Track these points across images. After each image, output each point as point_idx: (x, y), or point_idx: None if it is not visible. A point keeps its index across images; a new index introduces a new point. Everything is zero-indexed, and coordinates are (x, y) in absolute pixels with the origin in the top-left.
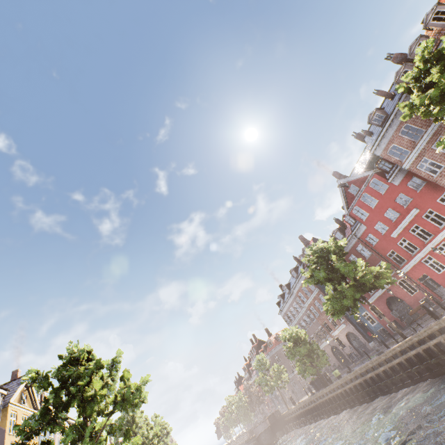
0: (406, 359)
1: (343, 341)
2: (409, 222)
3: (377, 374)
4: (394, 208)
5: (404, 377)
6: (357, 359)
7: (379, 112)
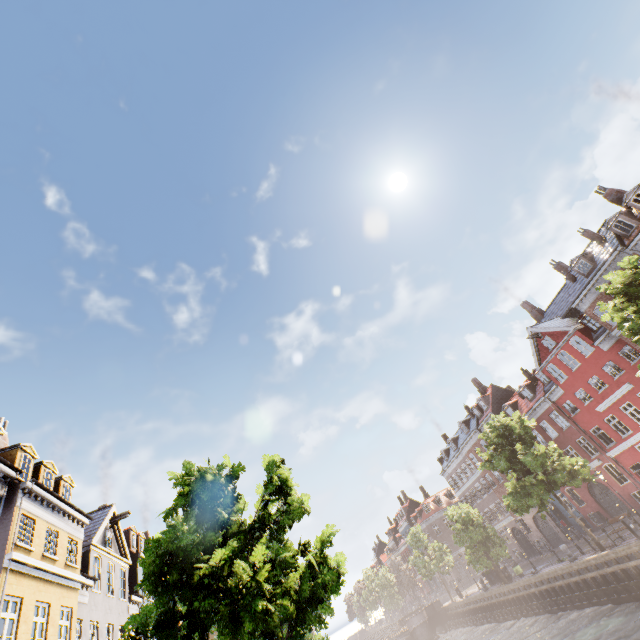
0: (602, 575)
1: (529, 525)
2: (619, 397)
3: (568, 583)
4: (601, 377)
5: (599, 594)
6: (546, 549)
7: (585, 260)
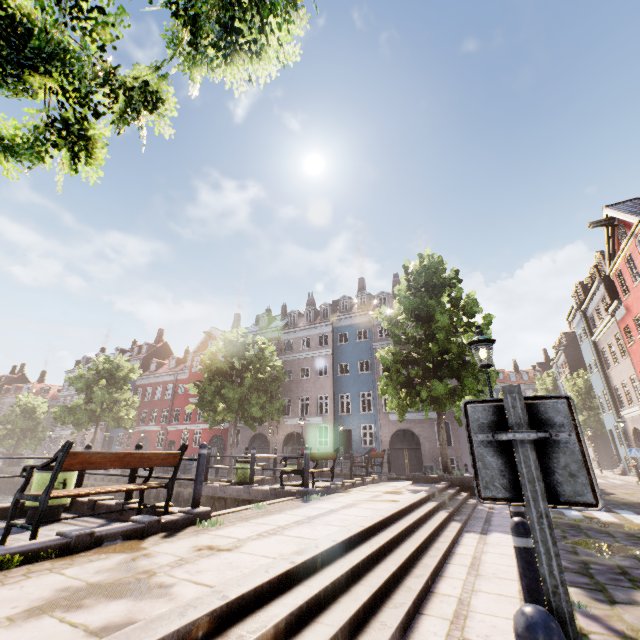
0: None
1: (86, 442)
2: None
3: None
4: None
5: None
6: None
7: (268, 319)
